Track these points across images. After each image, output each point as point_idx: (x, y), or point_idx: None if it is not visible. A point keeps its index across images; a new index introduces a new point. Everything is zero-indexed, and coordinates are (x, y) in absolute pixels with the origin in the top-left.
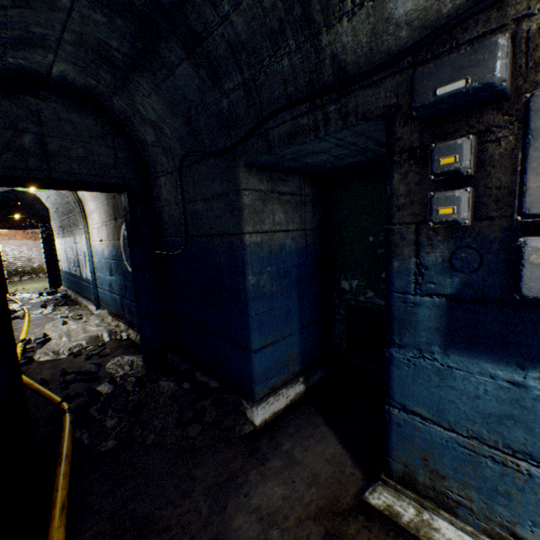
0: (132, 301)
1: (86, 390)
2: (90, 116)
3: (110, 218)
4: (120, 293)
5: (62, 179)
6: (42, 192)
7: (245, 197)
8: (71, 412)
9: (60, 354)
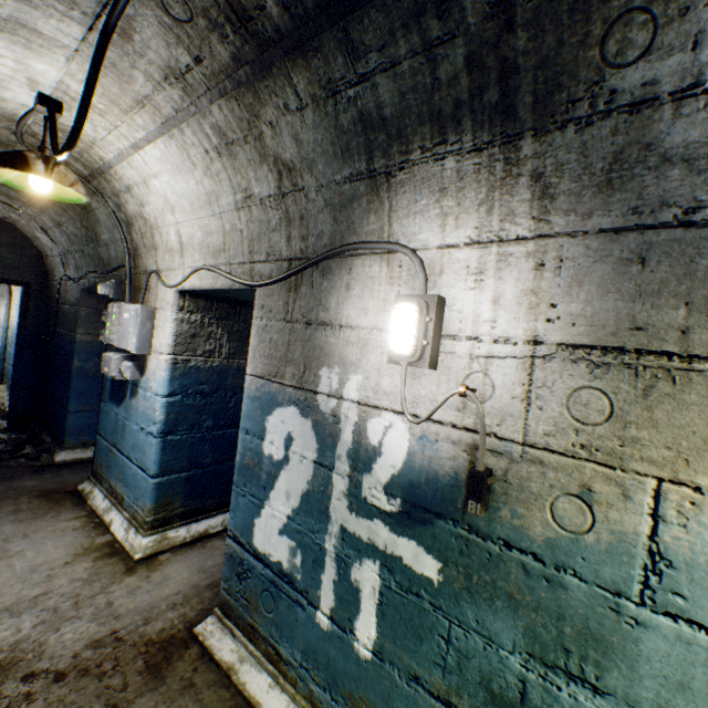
0: None
1: None
2: (6, 231)
3: None
4: None
5: None
6: None
7: (83, 311)
8: None
9: None
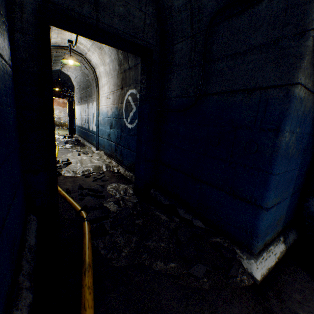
0: (125, 147)
1: (98, 205)
2: None
3: (117, 88)
4: (115, 141)
5: (104, 30)
6: (73, 74)
7: (311, 39)
8: (88, 221)
9: (76, 174)
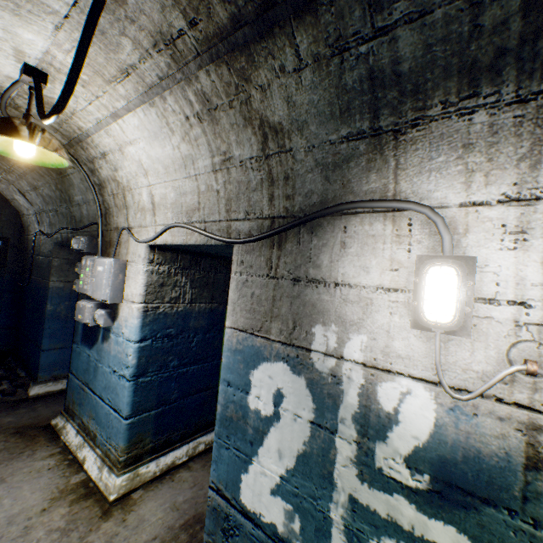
0: None
1: None
2: None
3: None
4: None
5: None
6: None
7: (55, 261)
8: None
9: None
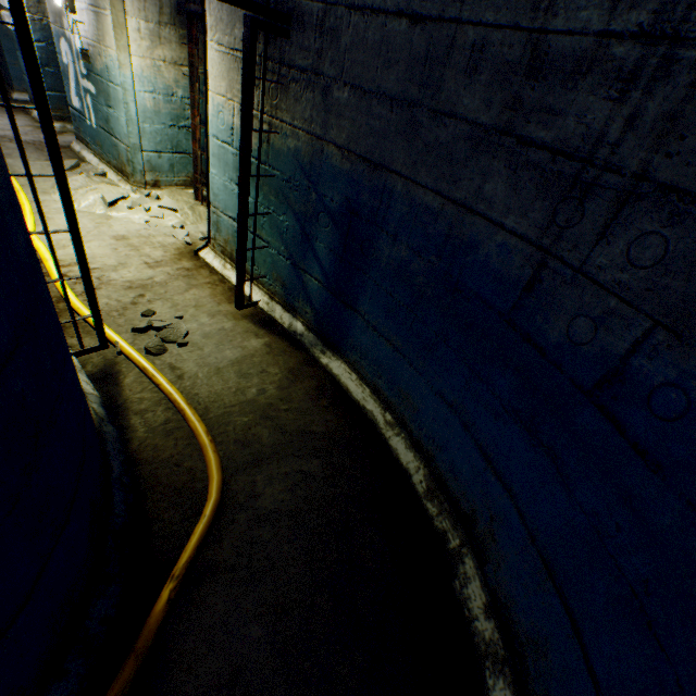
0: None
1: None
2: None
3: None
4: None
5: None
6: None
7: None
8: None
9: None
